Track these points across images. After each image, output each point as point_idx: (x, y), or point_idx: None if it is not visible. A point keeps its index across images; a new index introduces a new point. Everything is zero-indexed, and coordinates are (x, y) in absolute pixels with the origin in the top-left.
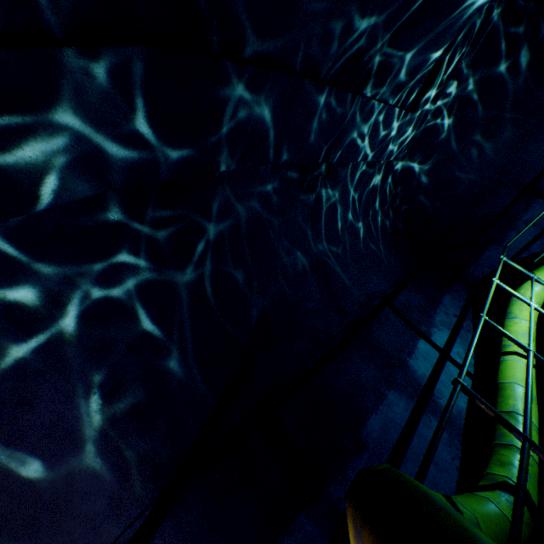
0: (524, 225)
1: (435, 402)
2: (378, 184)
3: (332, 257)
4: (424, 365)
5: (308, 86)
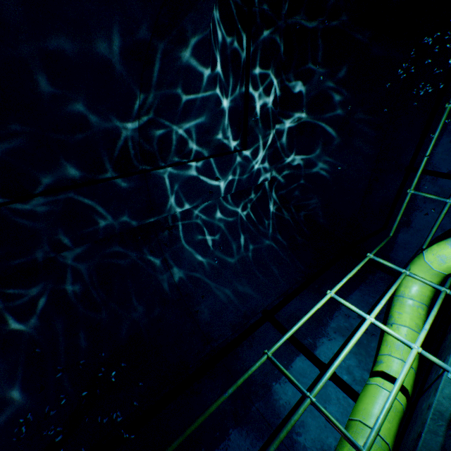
0: (424, 203)
1: (292, 440)
2: (254, 205)
3: (200, 285)
4: (293, 390)
5: (75, 192)
